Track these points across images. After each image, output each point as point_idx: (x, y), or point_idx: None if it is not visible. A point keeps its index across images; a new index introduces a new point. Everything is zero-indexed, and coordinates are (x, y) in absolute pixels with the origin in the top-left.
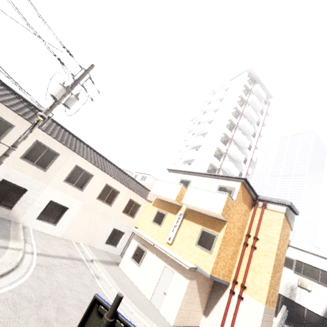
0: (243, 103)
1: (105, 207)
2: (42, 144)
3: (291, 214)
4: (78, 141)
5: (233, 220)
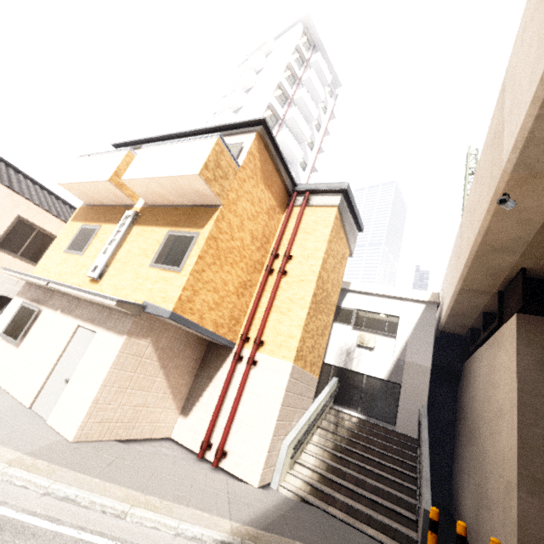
0: (295, 83)
1: None
2: None
3: (351, 224)
4: None
5: (239, 212)
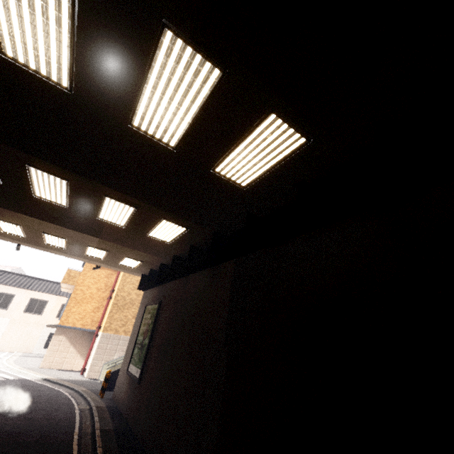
0: None
1: (35, 317)
2: None
3: None
4: (7, 274)
5: (86, 284)
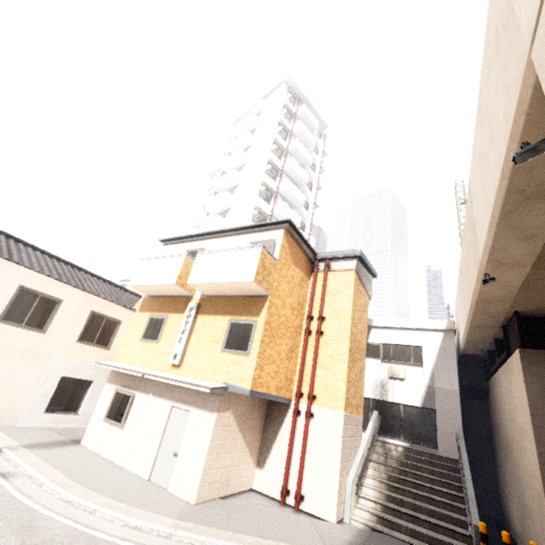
0: (287, 135)
1: (29, 337)
2: None
3: (366, 275)
4: None
5: (281, 294)
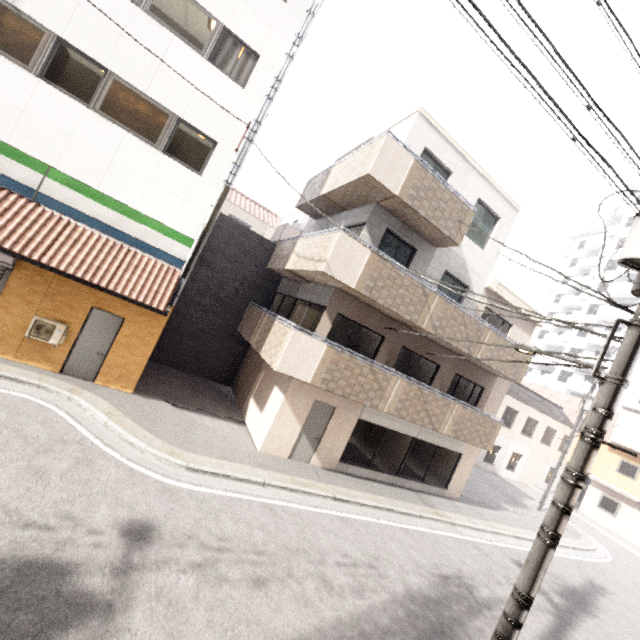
0: None
1: (545, 449)
2: (509, 407)
3: None
4: None
5: None
